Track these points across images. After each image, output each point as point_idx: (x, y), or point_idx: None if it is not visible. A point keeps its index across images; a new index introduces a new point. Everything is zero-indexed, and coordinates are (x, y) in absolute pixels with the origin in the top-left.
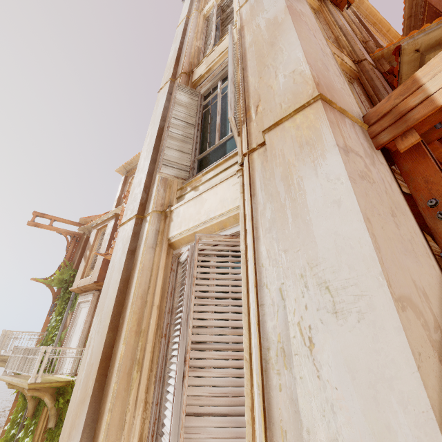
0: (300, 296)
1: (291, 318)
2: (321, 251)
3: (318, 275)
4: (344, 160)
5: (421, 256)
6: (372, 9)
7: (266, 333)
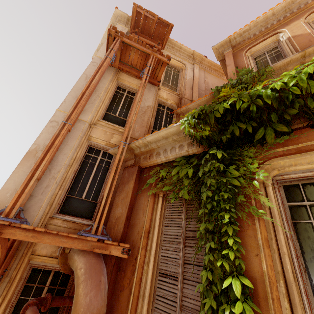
0: None
1: None
2: None
3: None
4: None
5: None
6: (212, 62)
7: None
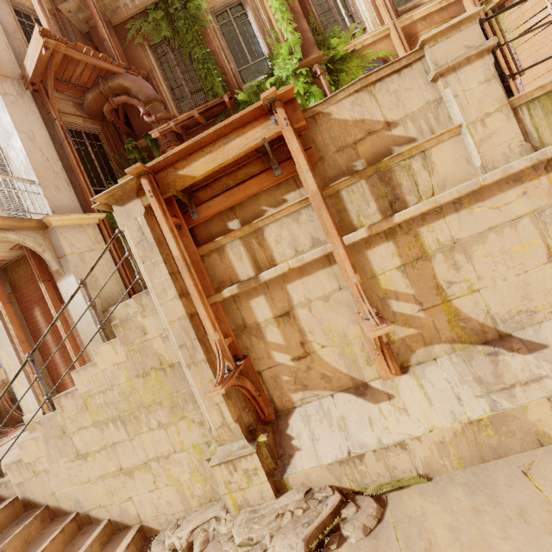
0: (5, 137)
1: (4, 143)
2: (5, 125)
3: (6, 131)
4: (3, 99)
5: (37, 124)
6: None
7: (4, 151)
